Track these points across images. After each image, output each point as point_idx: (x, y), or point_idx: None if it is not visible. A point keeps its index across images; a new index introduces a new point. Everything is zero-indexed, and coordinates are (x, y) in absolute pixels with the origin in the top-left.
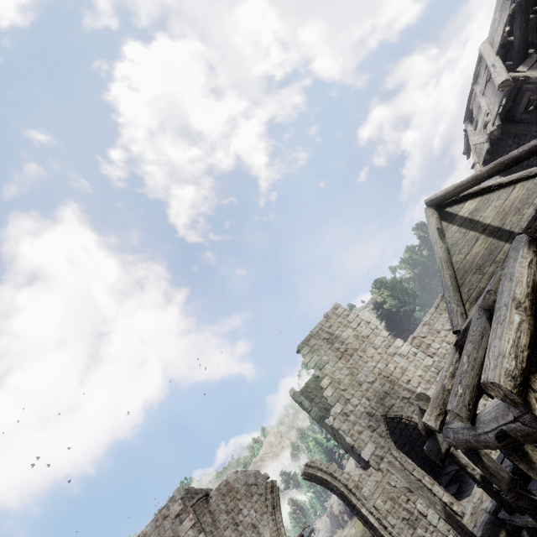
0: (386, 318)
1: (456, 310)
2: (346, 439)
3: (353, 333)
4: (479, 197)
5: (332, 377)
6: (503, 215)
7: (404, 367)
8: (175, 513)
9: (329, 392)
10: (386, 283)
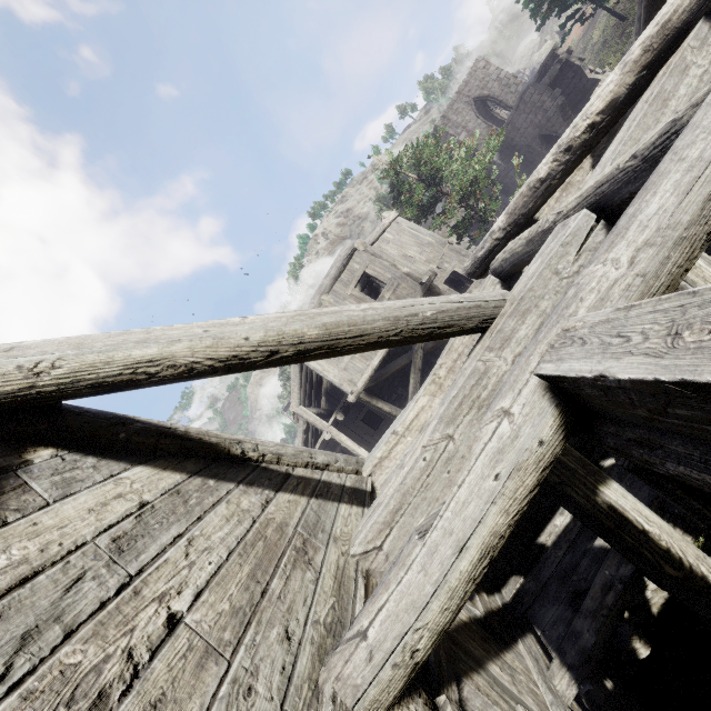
0: None
1: None
2: None
3: None
4: None
5: None
6: None
7: None
8: None
9: None
10: None
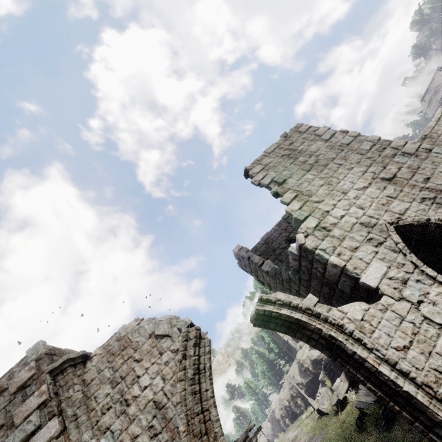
0: None
1: None
2: (329, 259)
3: (325, 144)
4: None
5: (298, 191)
6: None
7: (415, 166)
8: (18, 383)
9: (294, 205)
10: None
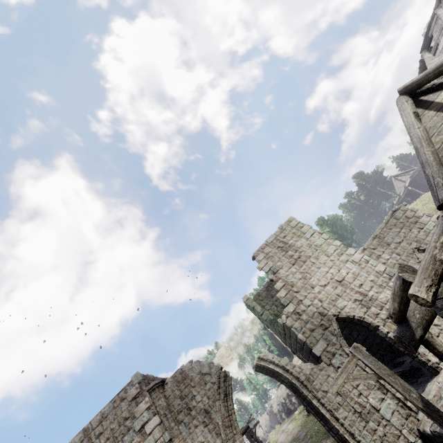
0: None
1: (442, 182)
2: (298, 335)
3: (306, 242)
4: None
5: (286, 281)
6: None
7: (356, 273)
8: (132, 395)
9: (282, 293)
10: (328, 220)
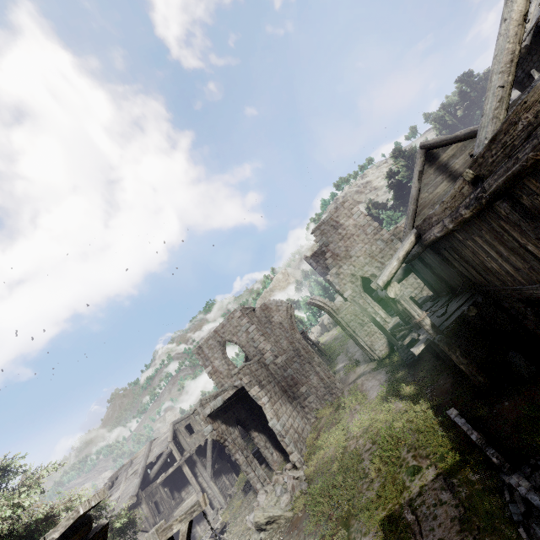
0: (395, 188)
1: (407, 232)
2: (336, 287)
3: (353, 223)
4: (461, 144)
5: (333, 252)
6: (468, 164)
7: (382, 249)
8: (238, 316)
9: (330, 261)
10: (404, 153)
